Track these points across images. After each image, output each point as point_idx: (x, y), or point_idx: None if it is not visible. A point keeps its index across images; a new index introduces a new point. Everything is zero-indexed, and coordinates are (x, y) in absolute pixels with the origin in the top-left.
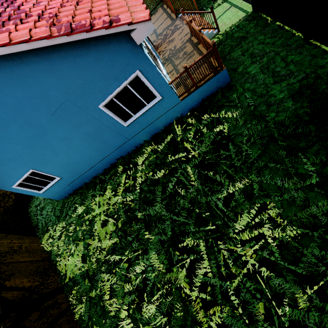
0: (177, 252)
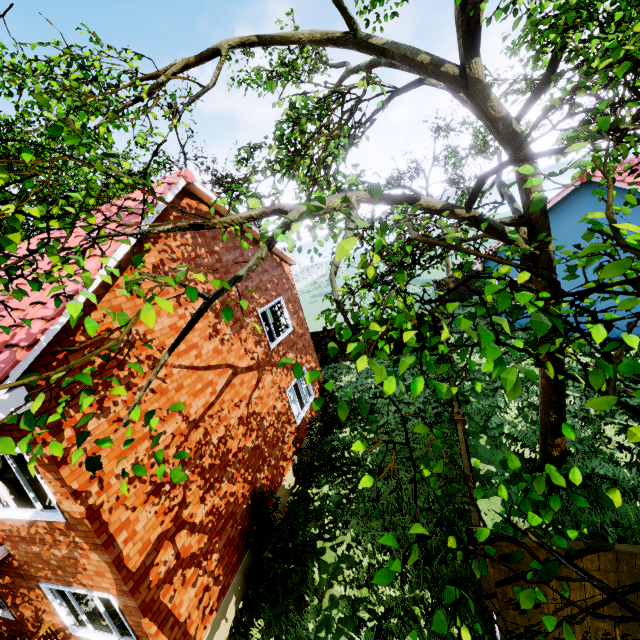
0: (625, 416)
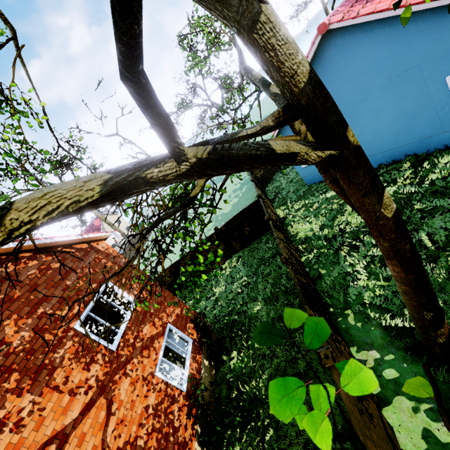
0: None
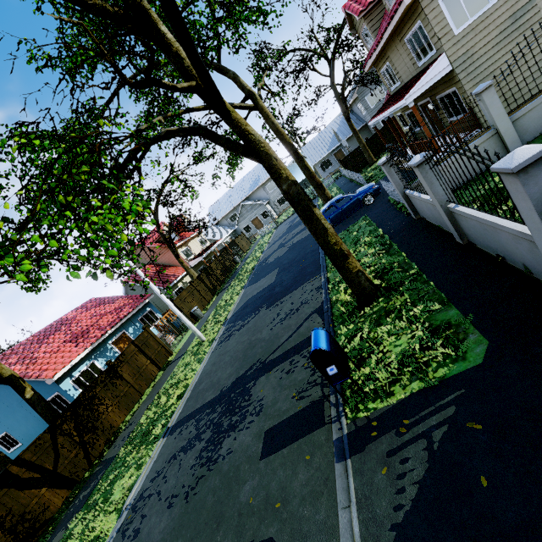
0: None
